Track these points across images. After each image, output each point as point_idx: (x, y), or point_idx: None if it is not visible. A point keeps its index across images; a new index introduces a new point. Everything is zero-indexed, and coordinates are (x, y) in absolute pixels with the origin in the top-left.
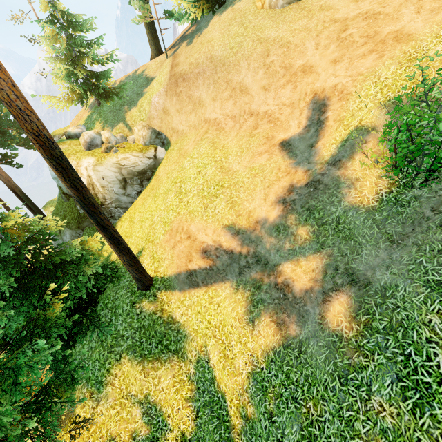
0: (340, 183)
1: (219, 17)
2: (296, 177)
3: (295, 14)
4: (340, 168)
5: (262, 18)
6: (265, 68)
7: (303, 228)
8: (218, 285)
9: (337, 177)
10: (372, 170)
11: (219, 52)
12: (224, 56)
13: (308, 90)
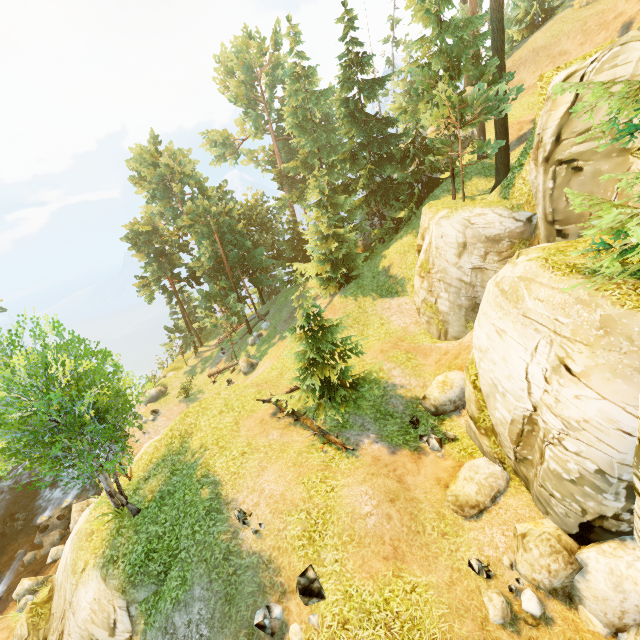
0: None
1: (539, 31)
2: None
3: None
4: None
5: (580, 12)
6: (582, 32)
7: None
8: None
9: None
10: None
11: (541, 43)
12: (545, 43)
13: (618, 25)
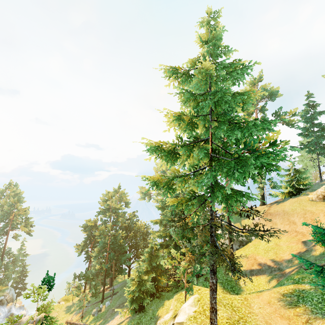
0: (312, 250)
1: (292, 199)
2: (302, 250)
3: (321, 205)
4: (314, 246)
5: (308, 203)
6: (303, 218)
7: (296, 260)
8: (261, 275)
9: (312, 248)
10: (321, 247)
11: (287, 209)
12: (288, 211)
13: None
